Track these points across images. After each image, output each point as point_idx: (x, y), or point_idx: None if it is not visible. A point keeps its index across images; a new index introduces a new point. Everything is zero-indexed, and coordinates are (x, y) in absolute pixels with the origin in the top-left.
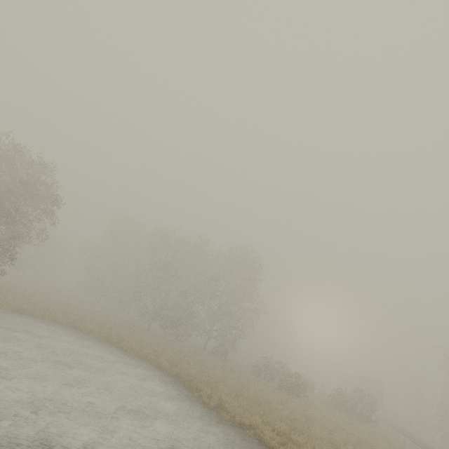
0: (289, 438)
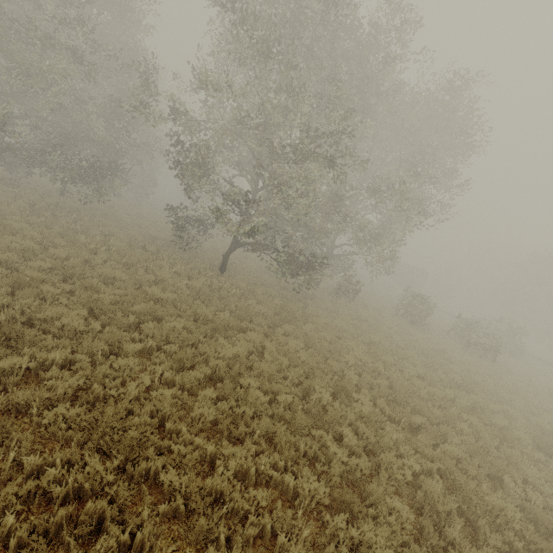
0: None
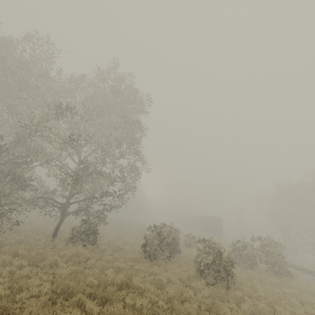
0: None
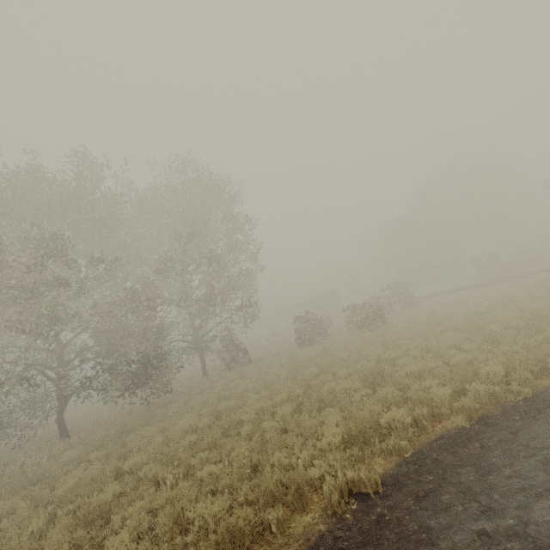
0: None
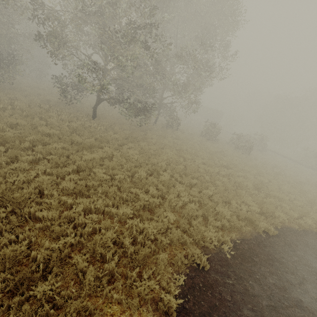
0: None
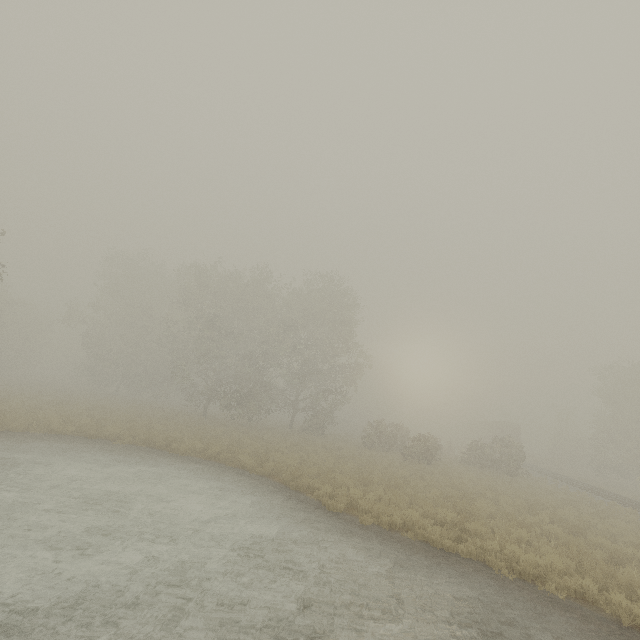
0: (462, 528)
